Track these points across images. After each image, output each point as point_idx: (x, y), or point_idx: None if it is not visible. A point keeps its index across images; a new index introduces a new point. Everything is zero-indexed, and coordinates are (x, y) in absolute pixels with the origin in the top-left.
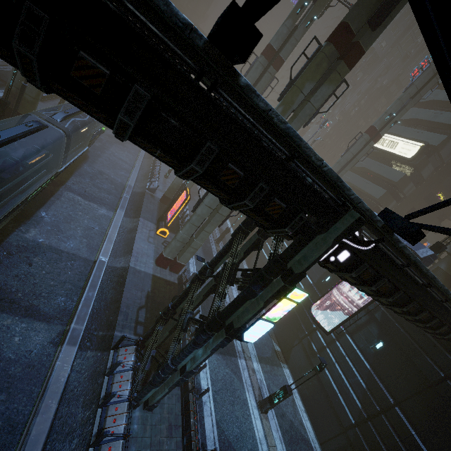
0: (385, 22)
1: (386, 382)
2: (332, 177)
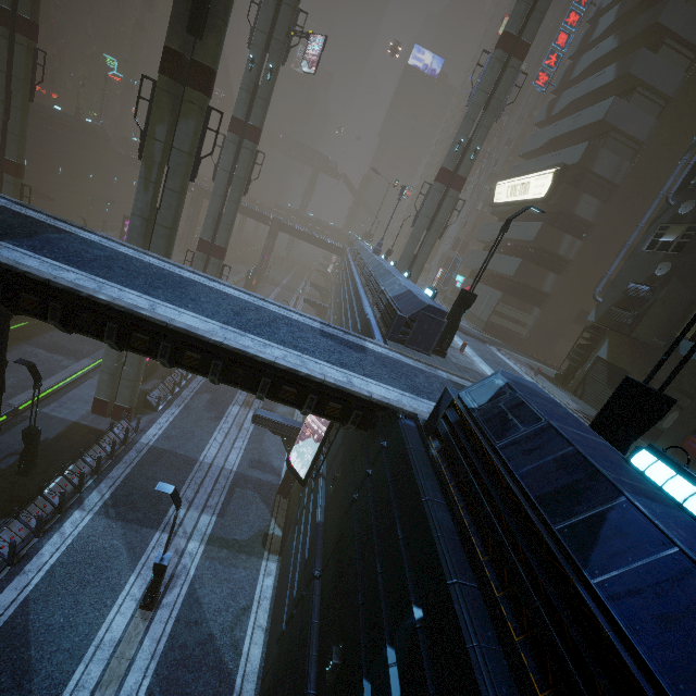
0: (214, 25)
1: (324, 539)
2: None
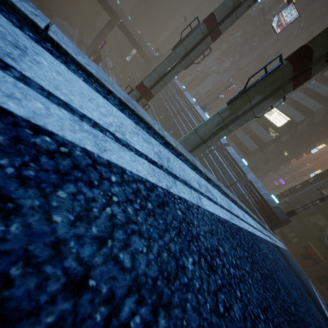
0: None
1: None
2: None
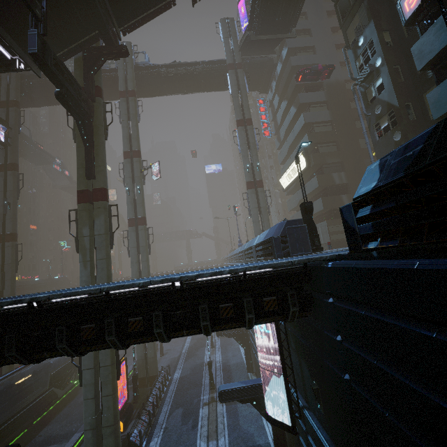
0: (99, 170)
1: None
2: None
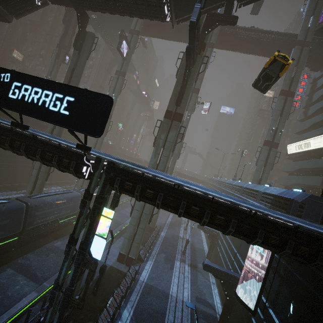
0: (184, 101)
1: None
2: (54, 141)
